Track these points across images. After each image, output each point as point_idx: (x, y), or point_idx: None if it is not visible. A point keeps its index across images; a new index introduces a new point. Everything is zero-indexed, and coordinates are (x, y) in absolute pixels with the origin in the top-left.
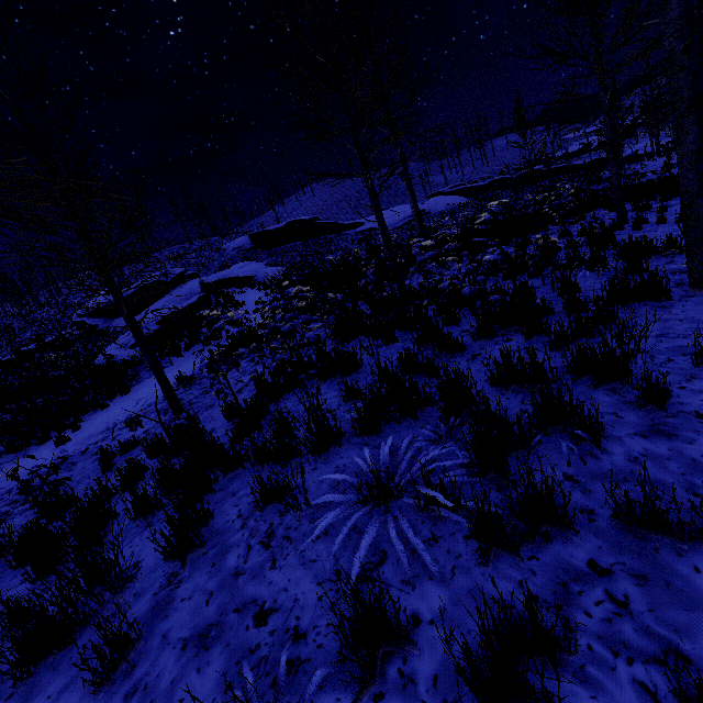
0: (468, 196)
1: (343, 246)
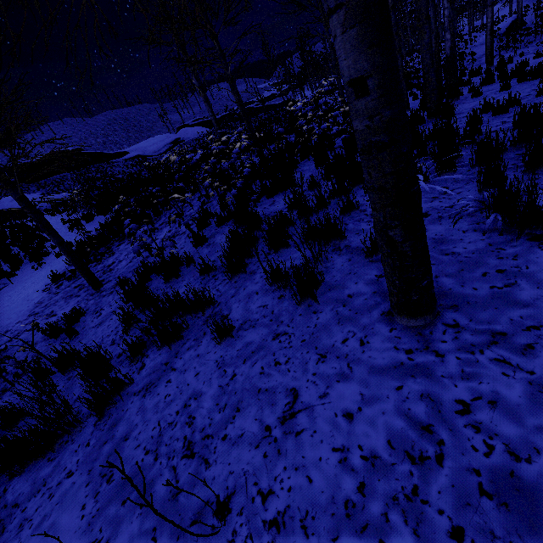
0: (208, 127)
1: (119, 171)
